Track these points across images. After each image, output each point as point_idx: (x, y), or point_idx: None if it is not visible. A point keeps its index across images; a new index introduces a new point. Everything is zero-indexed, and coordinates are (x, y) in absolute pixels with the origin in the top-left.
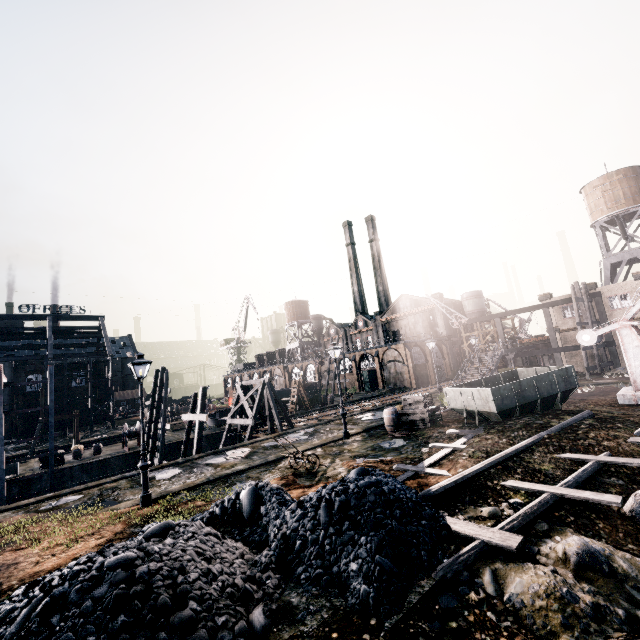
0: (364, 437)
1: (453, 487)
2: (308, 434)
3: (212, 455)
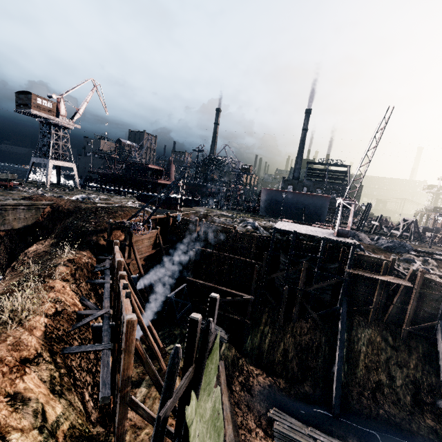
0: (437, 250)
1: (422, 251)
2: (419, 244)
3: (377, 236)
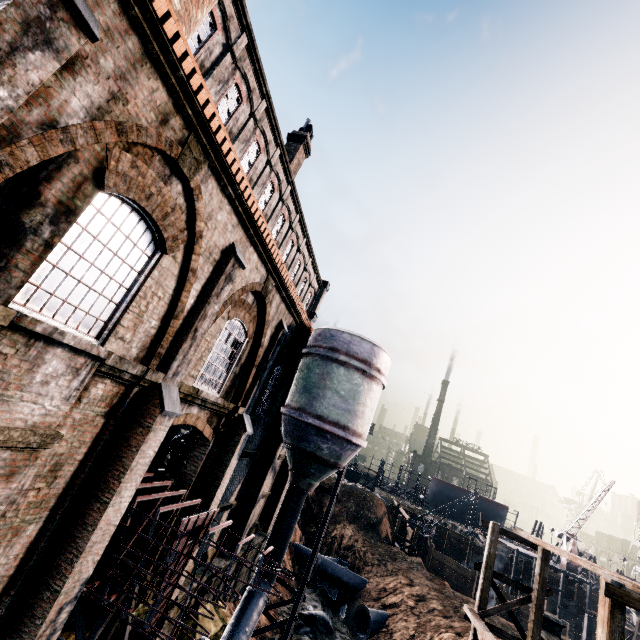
0: None
1: None
2: None
3: None
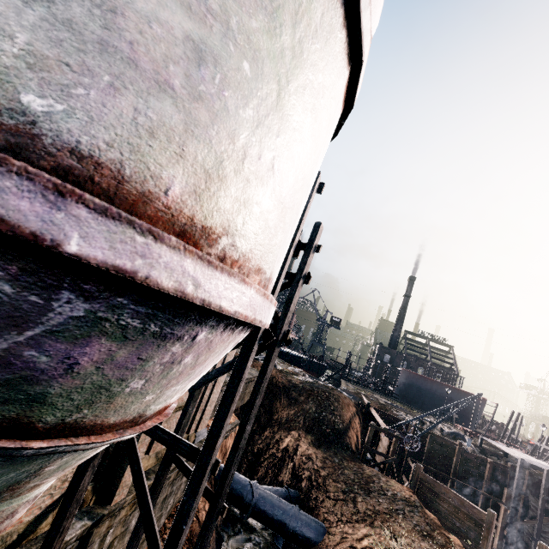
0: None
1: None
2: None
3: None
